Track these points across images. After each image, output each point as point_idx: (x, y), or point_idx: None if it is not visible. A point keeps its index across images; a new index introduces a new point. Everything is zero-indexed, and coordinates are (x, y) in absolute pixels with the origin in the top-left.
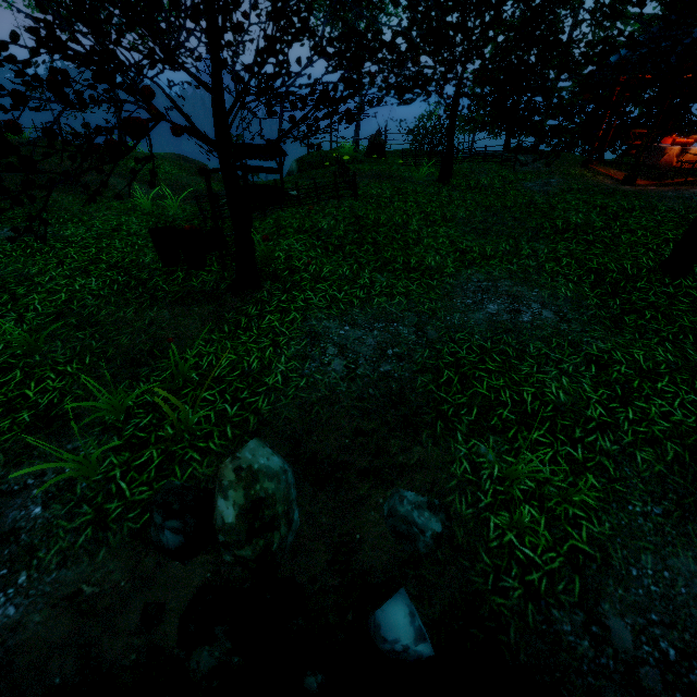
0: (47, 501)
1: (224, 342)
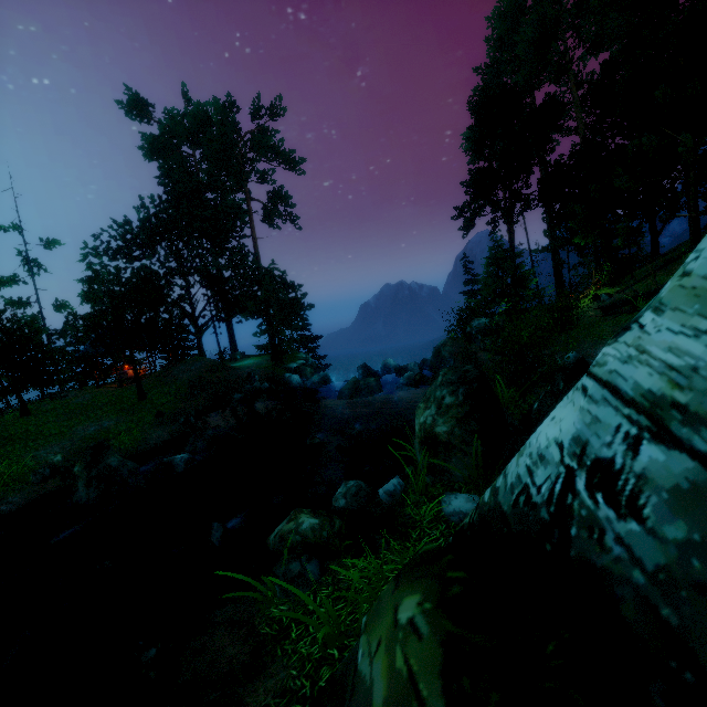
0: None
1: None
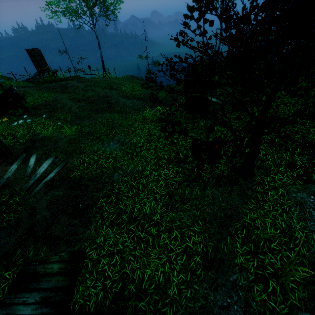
0: (244, 313)
1: (258, 210)
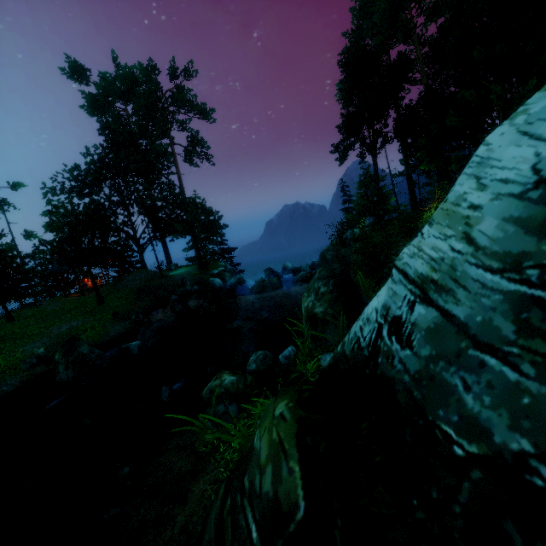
0: None
1: None
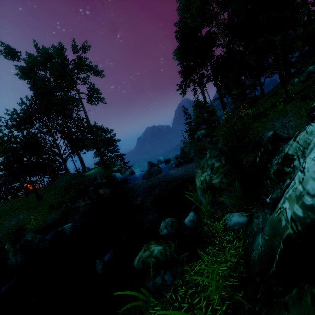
0: None
1: None
